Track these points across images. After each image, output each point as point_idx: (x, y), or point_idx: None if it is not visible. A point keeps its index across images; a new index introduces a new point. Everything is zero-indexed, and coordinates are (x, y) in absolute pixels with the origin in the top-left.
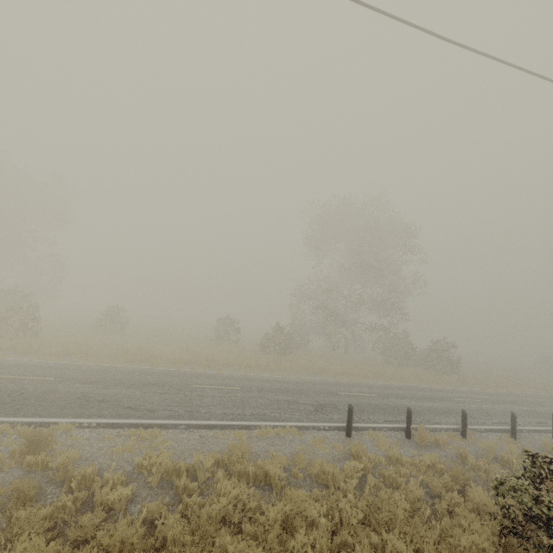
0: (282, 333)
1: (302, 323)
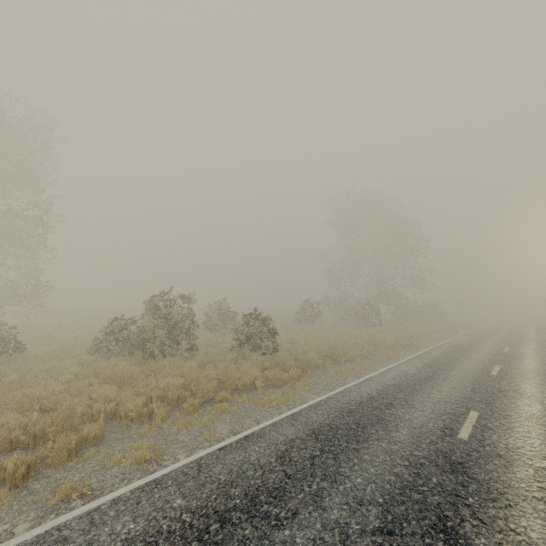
0: (372, 307)
1: (343, 298)
